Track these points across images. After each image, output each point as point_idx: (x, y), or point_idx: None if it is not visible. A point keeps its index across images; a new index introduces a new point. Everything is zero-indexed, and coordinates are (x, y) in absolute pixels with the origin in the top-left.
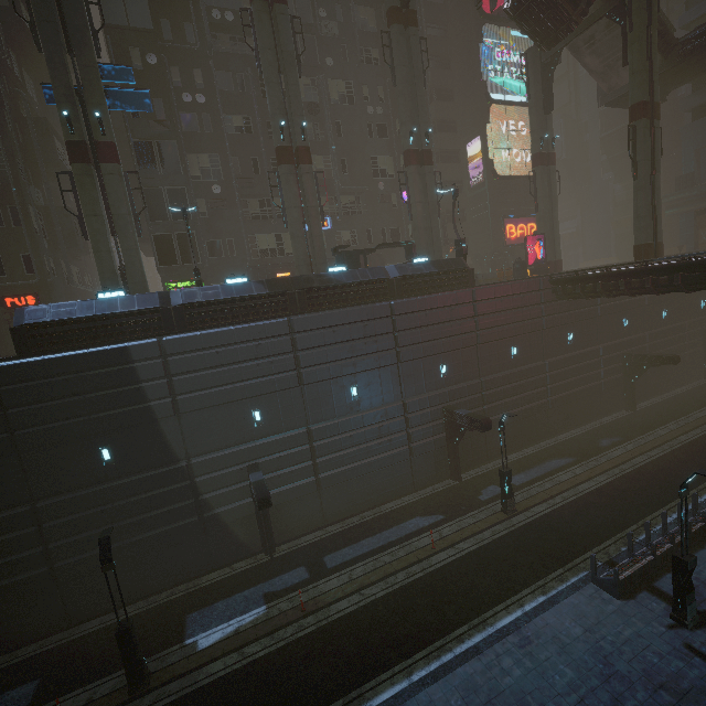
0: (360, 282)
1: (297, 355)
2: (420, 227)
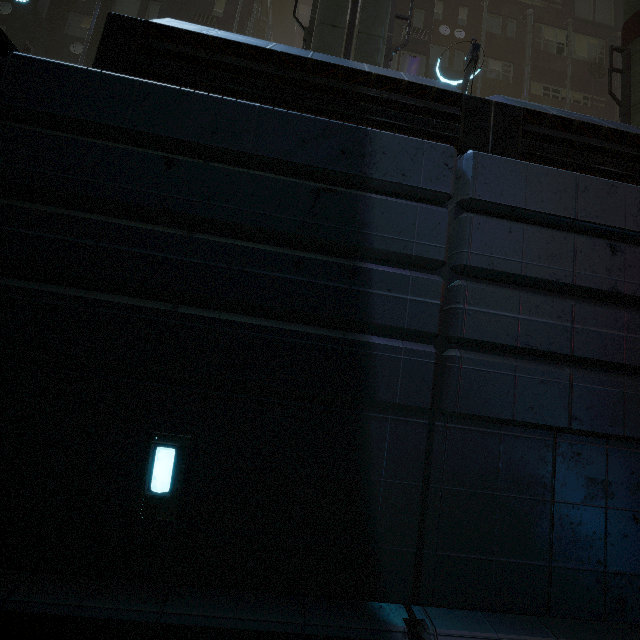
0: None
1: None
2: None
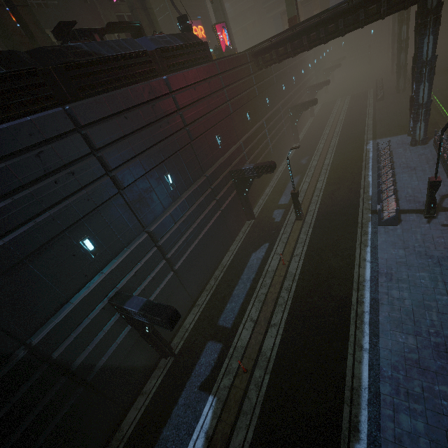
0: (123, 56)
1: (99, 156)
2: (138, 7)
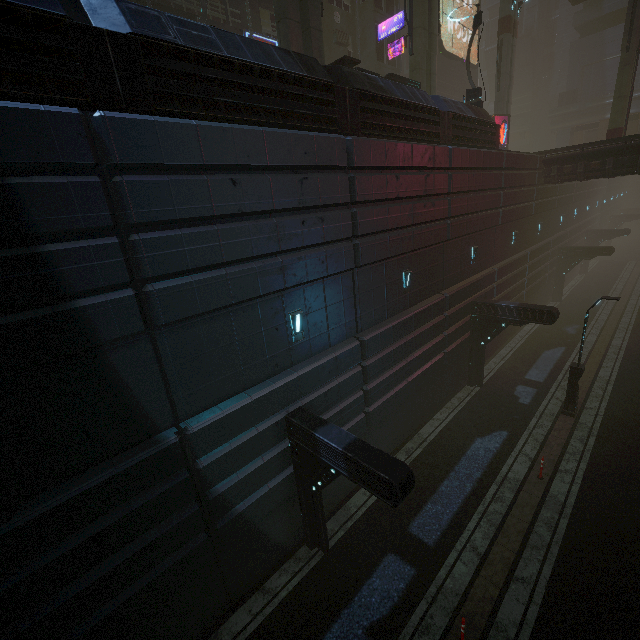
0: (414, 106)
1: (353, 212)
2: (422, 68)
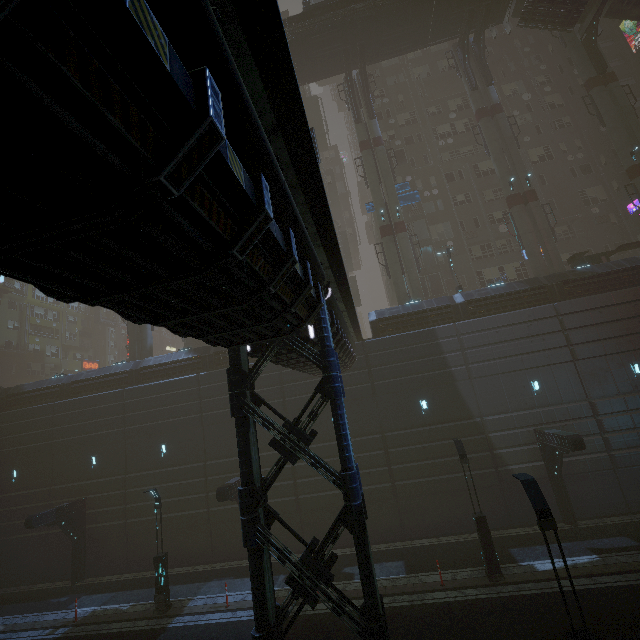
0: (616, 271)
1: (565, 334)
2: None
